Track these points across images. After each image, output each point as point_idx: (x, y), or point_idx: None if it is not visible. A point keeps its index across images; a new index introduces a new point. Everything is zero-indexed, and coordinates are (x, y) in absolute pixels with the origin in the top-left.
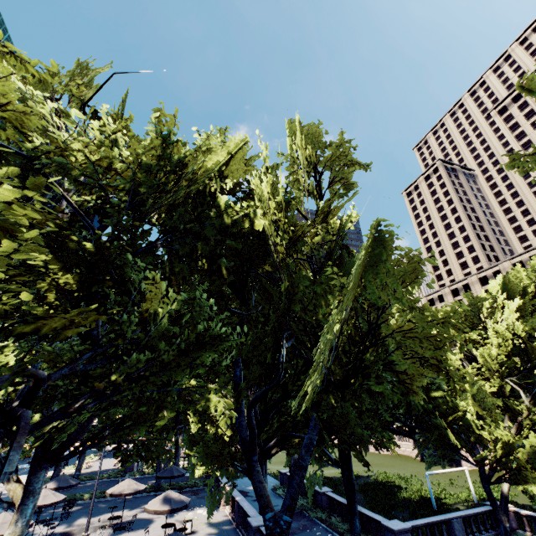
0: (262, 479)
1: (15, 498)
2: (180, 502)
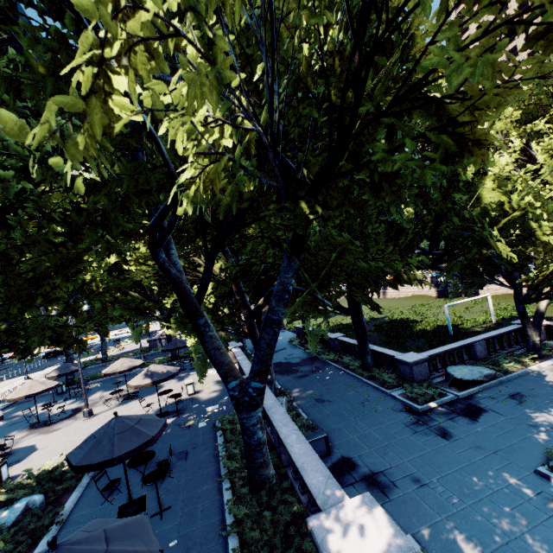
0: (219, 345)
1: None
2: (165, 373)
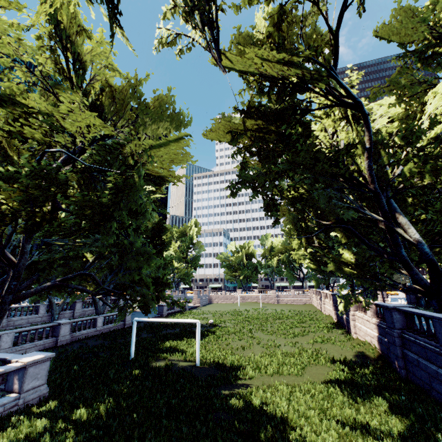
0: None
1: None
2: None
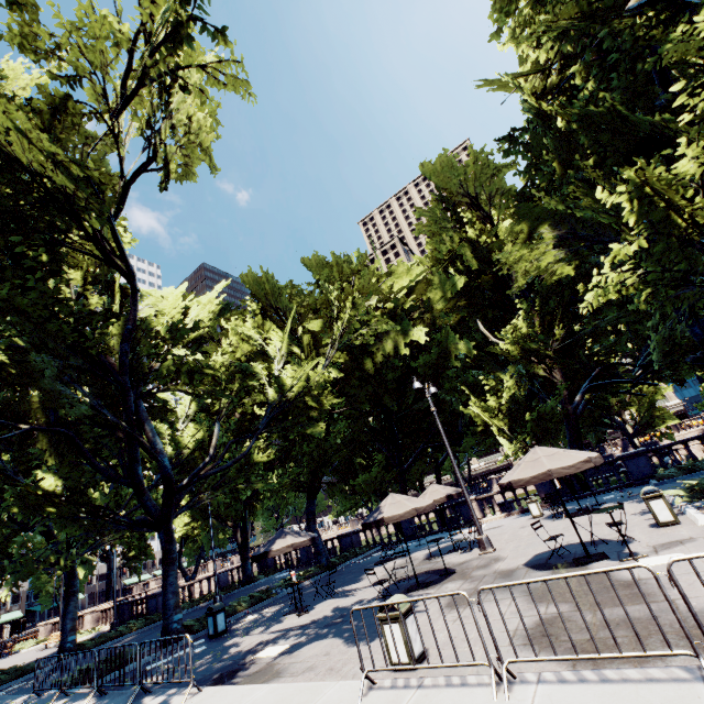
0: None
1: None
2: None
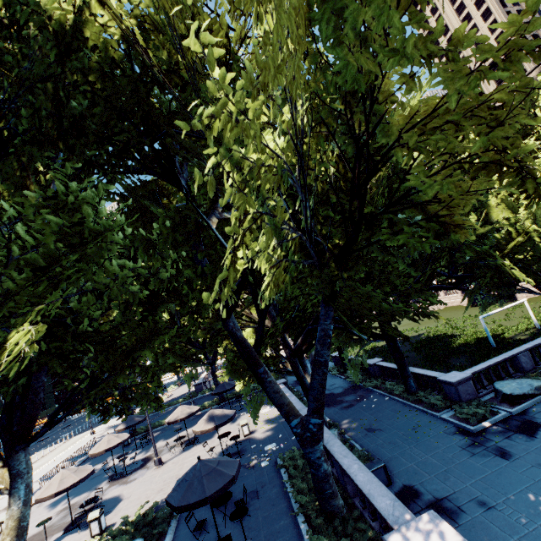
0: (278, 388)
1: (5, 484)
2: (224, 417)
